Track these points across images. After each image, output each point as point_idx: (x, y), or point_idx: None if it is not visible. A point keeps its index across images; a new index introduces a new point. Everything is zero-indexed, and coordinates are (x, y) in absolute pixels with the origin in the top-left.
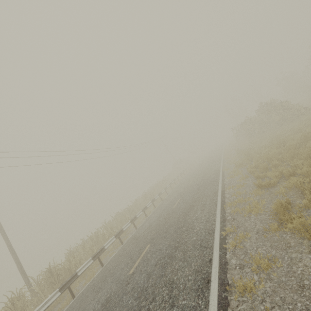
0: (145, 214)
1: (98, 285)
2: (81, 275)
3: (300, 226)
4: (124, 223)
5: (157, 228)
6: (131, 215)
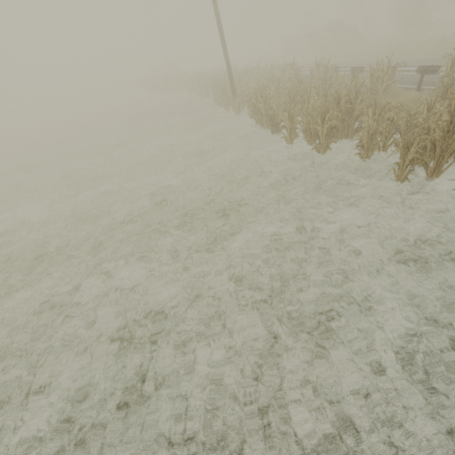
0: None
1: None
2: None
3: None
4: None
5: None
6: None
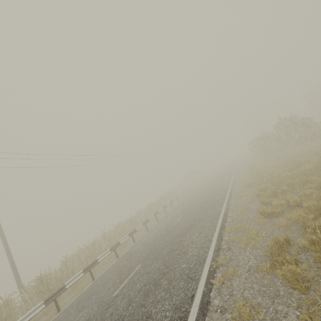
0: (146, 227)
1: (83, 302)
2: (72, 286)
3: (289, 274)
4: (124, 235)
5: (152, 246)
6: (133, 226)
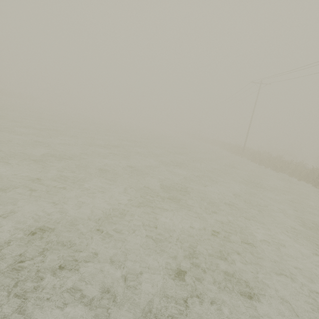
0: None
1: None
2: None
3: None
4: None
5: None
6: None
